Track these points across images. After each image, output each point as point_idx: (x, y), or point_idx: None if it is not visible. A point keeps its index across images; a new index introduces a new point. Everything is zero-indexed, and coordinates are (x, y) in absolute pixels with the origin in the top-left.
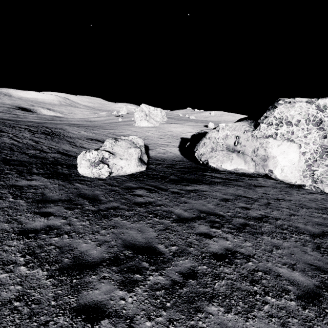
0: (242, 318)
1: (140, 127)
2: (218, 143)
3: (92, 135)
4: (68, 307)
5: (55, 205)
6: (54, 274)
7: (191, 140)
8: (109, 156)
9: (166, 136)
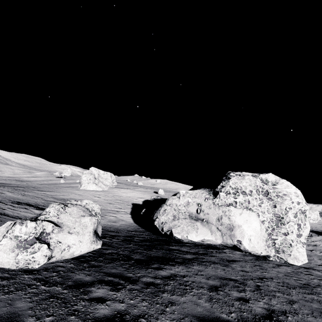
0: None
1: (86, 190)
2: (180, 210)
3: (22, 197)
4: None
5: None
6: None
7: (143, 206)
8: (53, 229)
9: (117, 201)
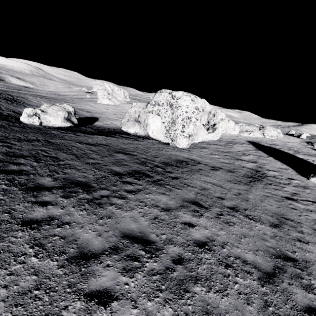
0: (53, 150)
1: (101, 104)
2: (131, 116)
3: None
4: None
5: (0, 127)
6: None
7: None
8: (41, 113)
9: (121, 113)
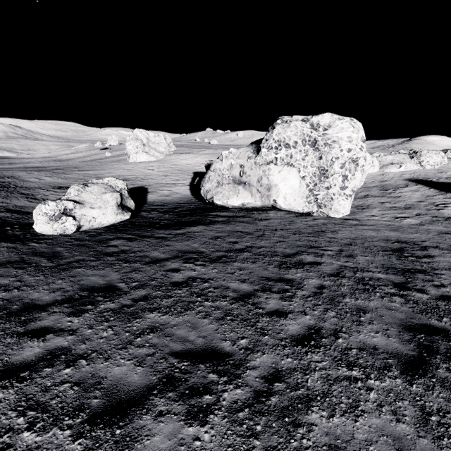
0: (174, 316)
1: (136, 163)
2: (224, 175)
3: (62, 181)
4: (16, 333)
5: (2, 267)
6: (2, 317)
7: None
8: (74, 206)
9: (174, 171)
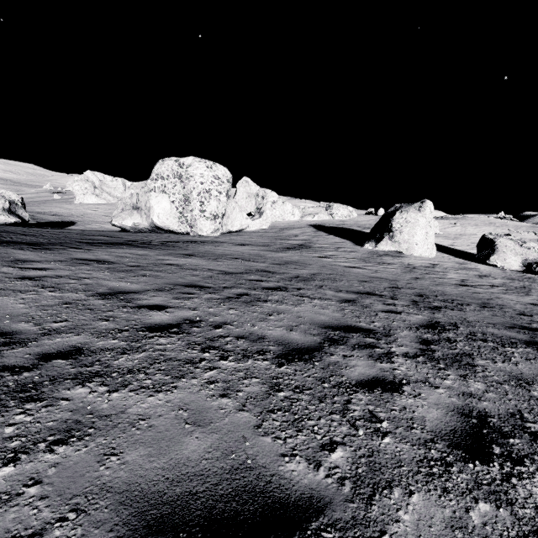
0: None
1: (82, 204)
2: (127, 203)
3: None
4: None
5: None
6: None
7: None
8: None
9: None
